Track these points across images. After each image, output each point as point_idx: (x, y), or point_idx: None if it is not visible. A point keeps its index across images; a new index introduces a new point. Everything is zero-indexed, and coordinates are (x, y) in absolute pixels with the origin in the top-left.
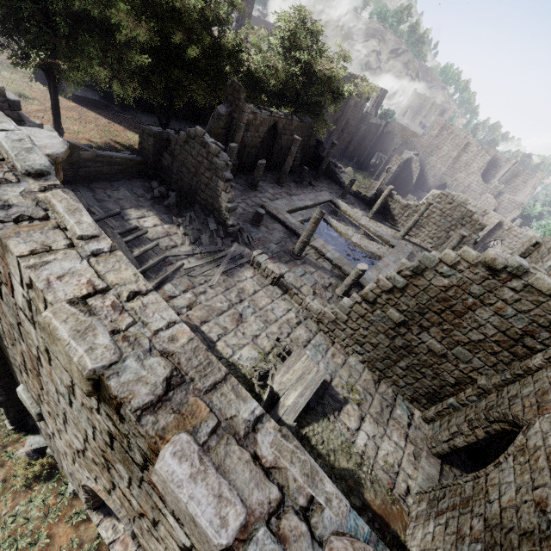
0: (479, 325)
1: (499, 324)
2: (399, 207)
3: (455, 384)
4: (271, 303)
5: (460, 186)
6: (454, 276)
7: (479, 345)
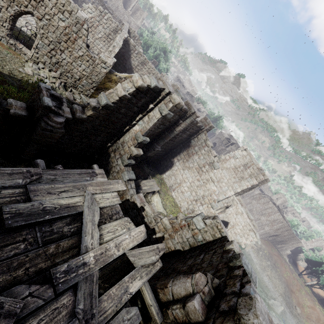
0: (100, 32)
1: (104, 31)
2: (80, 1)
3: (98, 54)
4: (28, 17)
5: (113, 6)
6: (92, 14)
7: (101, 39)
